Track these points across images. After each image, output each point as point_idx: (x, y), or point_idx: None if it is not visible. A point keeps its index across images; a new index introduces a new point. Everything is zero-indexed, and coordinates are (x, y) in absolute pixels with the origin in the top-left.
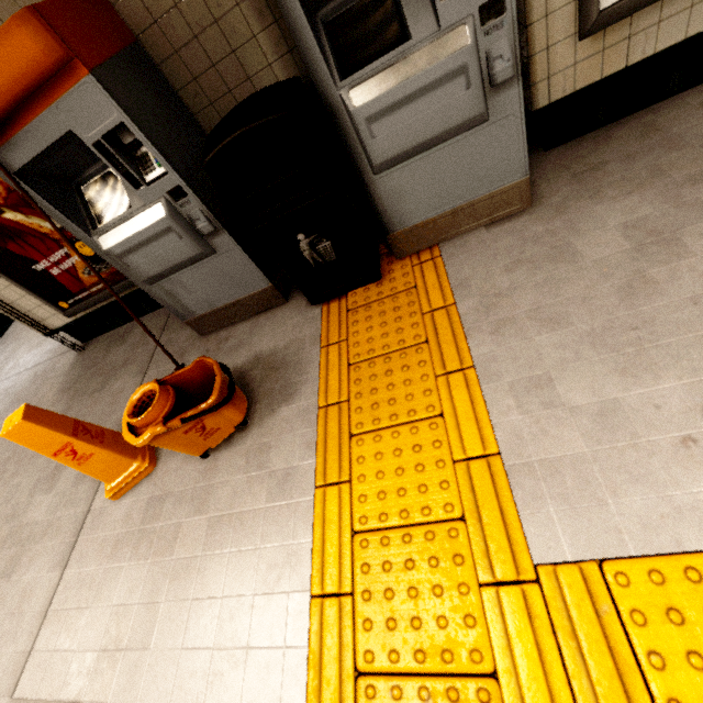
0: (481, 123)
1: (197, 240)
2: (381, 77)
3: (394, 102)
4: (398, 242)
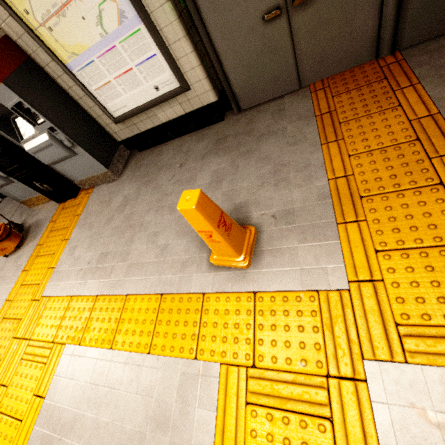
0: (76, 155)
1: (3, 178)
2: (30, 142)
3: (38, 150)
4: (79, 184)
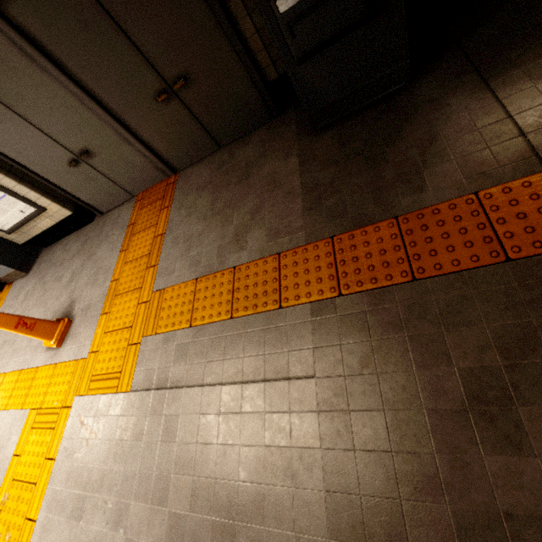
0: None
1: None
2: None
3: None
4: (0, 281)
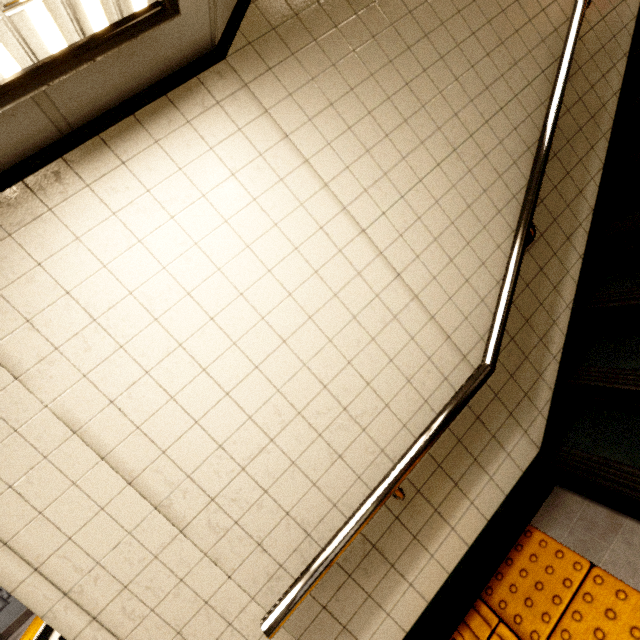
0: None
1: (3, 601)
2: None
3: None
4: None
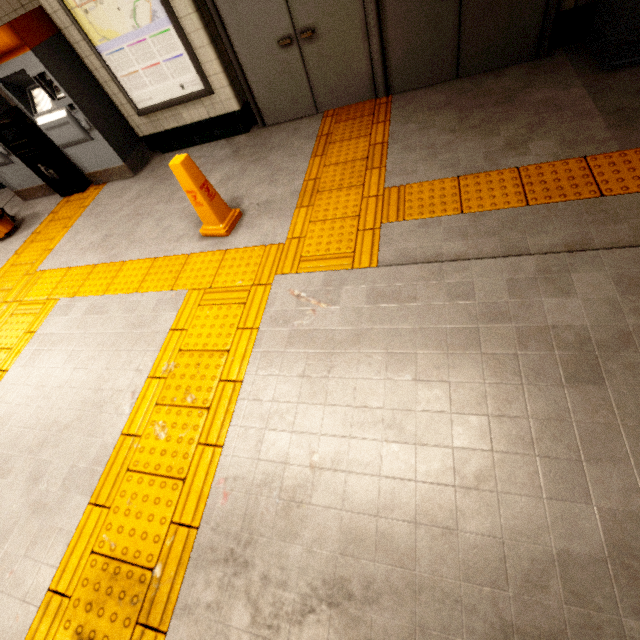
0: (92, 140)
1: (2, 156)
2: (45, 117)
3: (52, 127)
4: (90, 178)
